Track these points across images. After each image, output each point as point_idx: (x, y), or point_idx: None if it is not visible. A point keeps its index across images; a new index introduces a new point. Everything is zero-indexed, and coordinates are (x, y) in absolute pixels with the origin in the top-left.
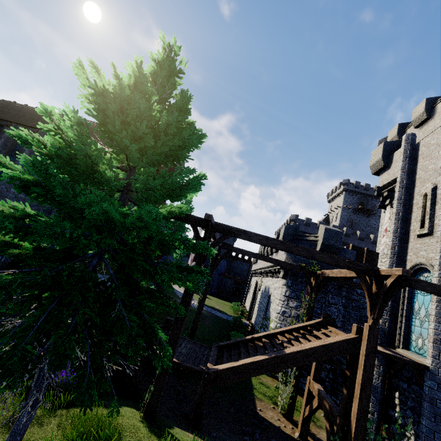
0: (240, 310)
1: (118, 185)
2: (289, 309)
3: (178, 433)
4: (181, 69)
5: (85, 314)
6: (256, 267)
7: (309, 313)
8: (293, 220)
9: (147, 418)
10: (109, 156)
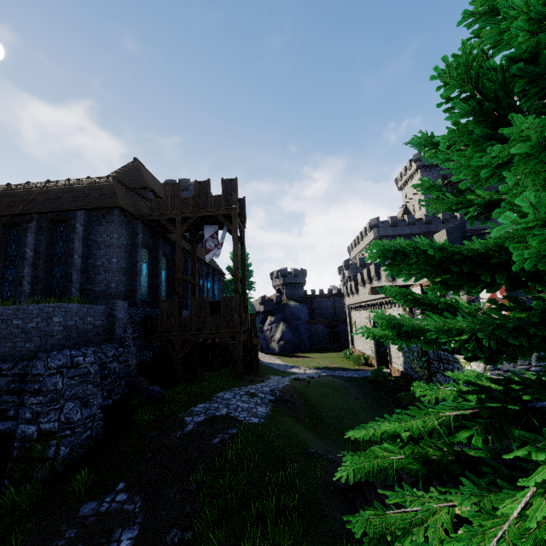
0: (361, 358)
1: None
2: None
3: None
4: None
5: None
6: (362, 299)
7: None
8: (374, 225)
9: None
10: None
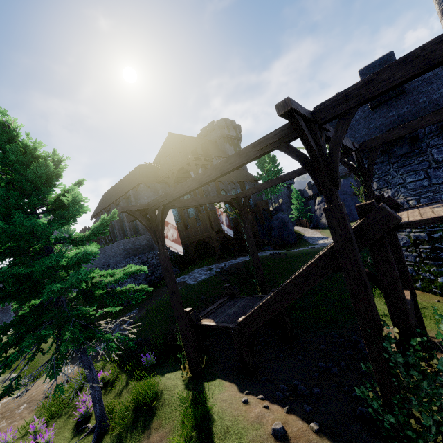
0: None
1: (16, 248)
2: None
3: (213, 385)
4: (8, 130)
5: (8, 343)
6: None
7: None
8: None
9: (193, 376)
10: None
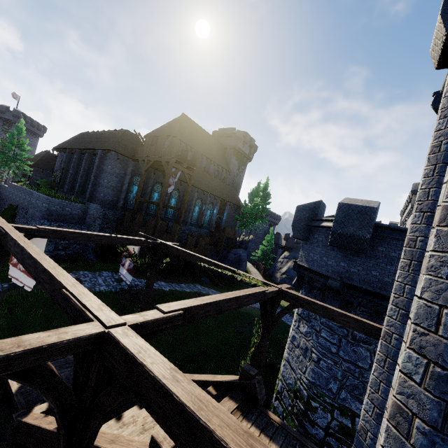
0: None
1: None
2: (298, 335)
3: None
4: None
5: None
6: None
7: (255, 356)
8: (416, 191)
9: None
10: None
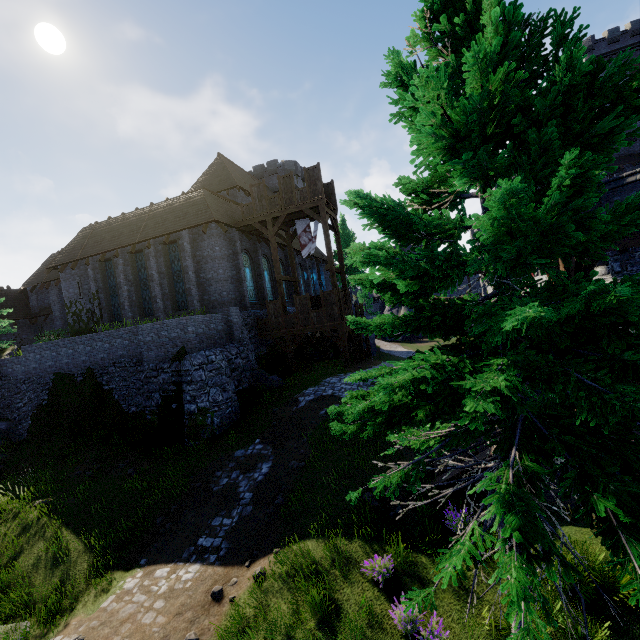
0: None
1: None
2: None
3: None
4: None
5: None
6: None
7: None
8: None
9: None
10: (457, 216)
